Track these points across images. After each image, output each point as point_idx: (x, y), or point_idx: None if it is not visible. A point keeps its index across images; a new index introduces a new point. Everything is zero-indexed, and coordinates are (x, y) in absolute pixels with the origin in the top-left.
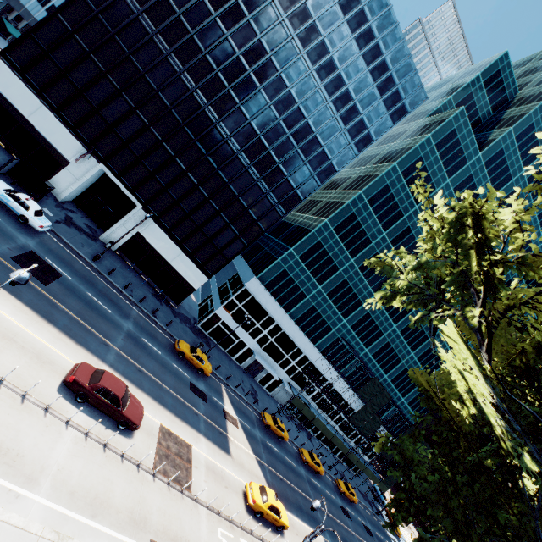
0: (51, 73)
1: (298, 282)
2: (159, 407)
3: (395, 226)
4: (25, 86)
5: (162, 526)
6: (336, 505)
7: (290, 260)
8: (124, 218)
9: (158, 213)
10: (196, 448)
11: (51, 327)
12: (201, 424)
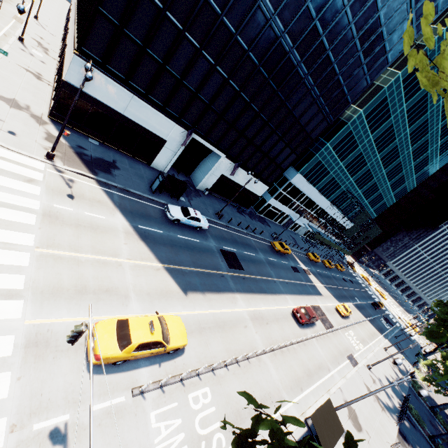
0: (130, 54)
1: (327, 165)
2: (303, 297)
3: (415, 96)
4: (112, 81)
5: (343, 349)
6: (341, 279)
7: (325, 152)
8: (212, 168)
9: (236, 155)
10: (319, 305)
11: (268, 296)
12: (310, 289)
